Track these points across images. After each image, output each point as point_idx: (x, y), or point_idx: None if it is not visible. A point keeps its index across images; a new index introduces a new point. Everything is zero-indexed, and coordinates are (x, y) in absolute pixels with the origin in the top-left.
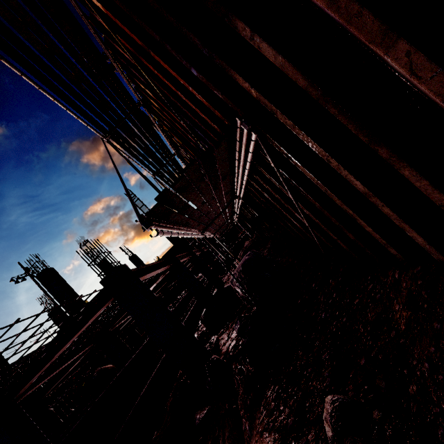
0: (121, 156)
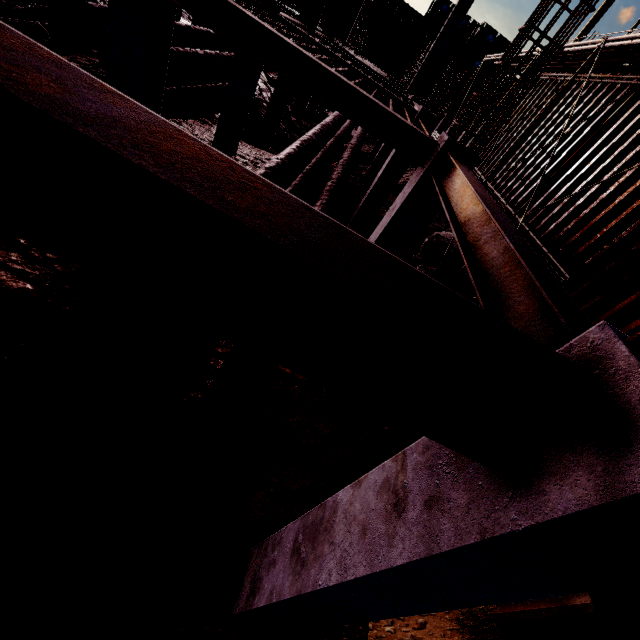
0: (574, 75)
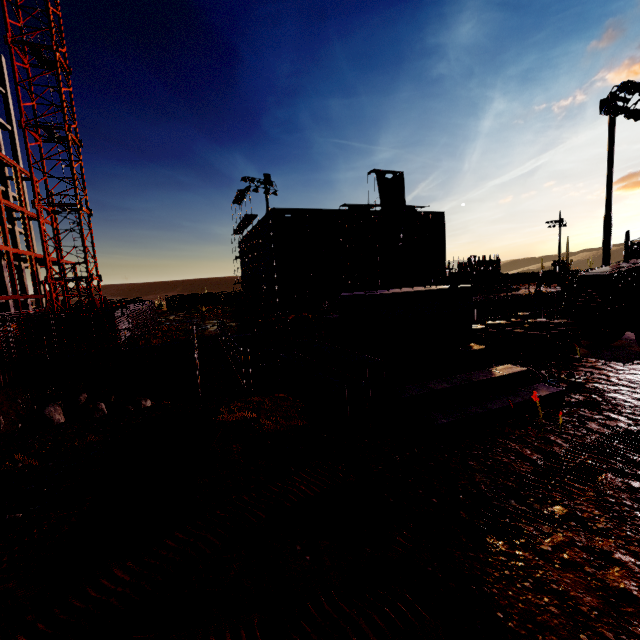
0: None
